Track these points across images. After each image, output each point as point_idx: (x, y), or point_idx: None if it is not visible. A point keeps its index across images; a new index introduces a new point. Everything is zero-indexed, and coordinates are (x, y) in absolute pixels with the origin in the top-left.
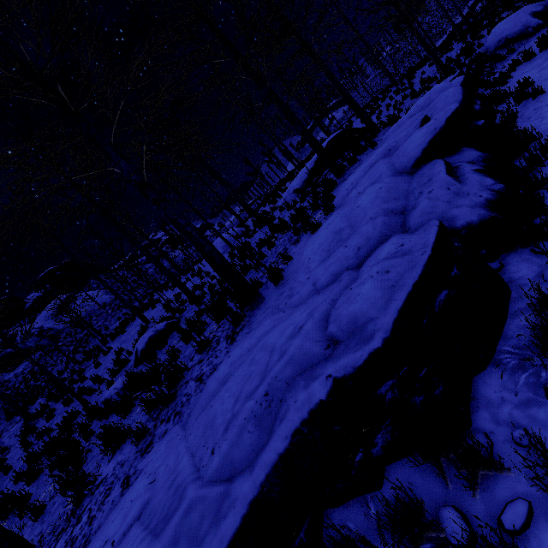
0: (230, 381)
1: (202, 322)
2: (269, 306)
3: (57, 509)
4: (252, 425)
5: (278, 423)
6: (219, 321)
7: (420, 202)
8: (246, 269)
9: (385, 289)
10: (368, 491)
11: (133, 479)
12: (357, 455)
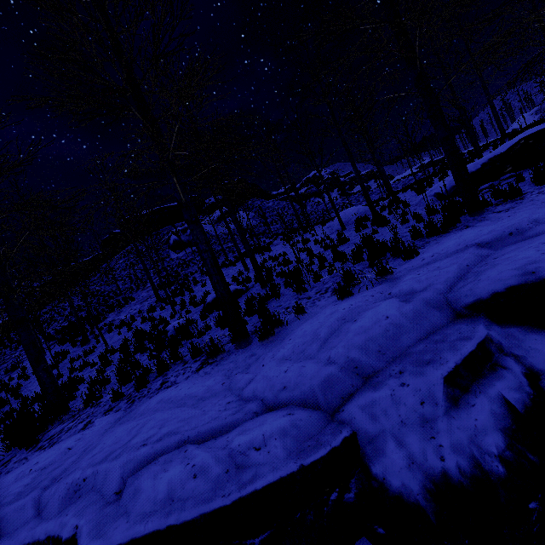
0: (124, 426)
1: None
2: (238, 359)
3: None
4: (63, 493)
5: (60, 514)
6: None
7: (384, 387)
8: (300, 281)
9: (167, 497)
10: None
11: (88, 427)
12: None
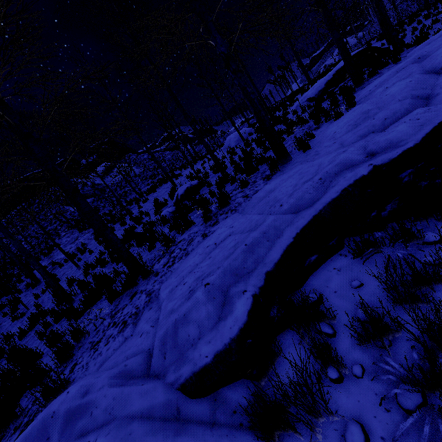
0: (284, 184)
1: (233, 177)
2: (297, 161)
3: (147, 256)
4: (311, 190)
5: (331, 188)
6: (249, 175)
7: None
8: (266, 148)
9: (416, 127)
10: (375, 230)
11: (209, 234)
12: (372, 213)
